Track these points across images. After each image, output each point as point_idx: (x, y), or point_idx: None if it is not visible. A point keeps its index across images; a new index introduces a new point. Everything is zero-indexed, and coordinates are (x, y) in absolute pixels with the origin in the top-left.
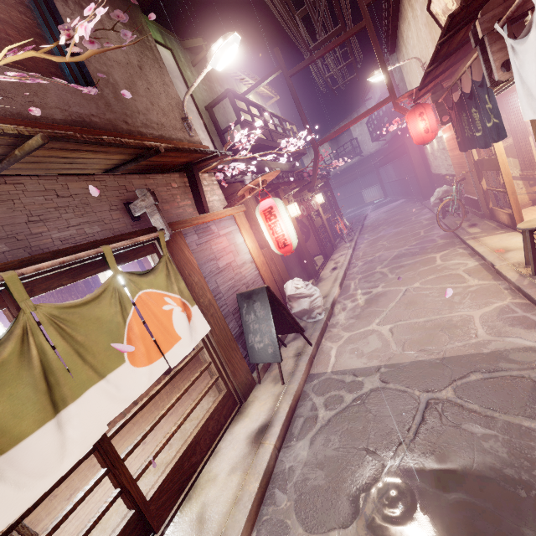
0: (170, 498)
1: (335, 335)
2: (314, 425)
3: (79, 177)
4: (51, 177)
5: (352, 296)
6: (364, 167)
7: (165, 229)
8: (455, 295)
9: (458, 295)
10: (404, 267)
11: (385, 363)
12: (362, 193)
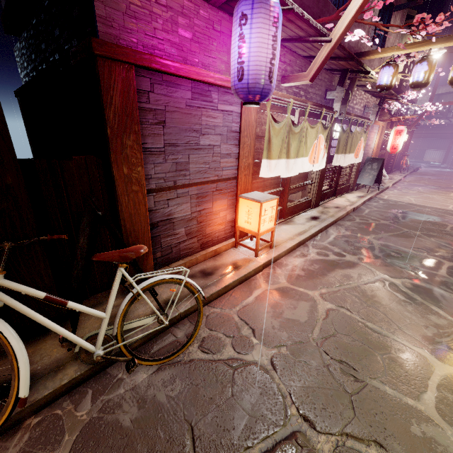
0: (338, 193)
1: (387, 194)
2: (378, 202)
3: (364, 93)
4: (362, 91)
5: (398, 189)
6: (444, 132)
7: (373, 121)
8: (449, 201)
9: (450, 202)
10: (431, 191)
11: (408, 202)
12: (425, 151)
